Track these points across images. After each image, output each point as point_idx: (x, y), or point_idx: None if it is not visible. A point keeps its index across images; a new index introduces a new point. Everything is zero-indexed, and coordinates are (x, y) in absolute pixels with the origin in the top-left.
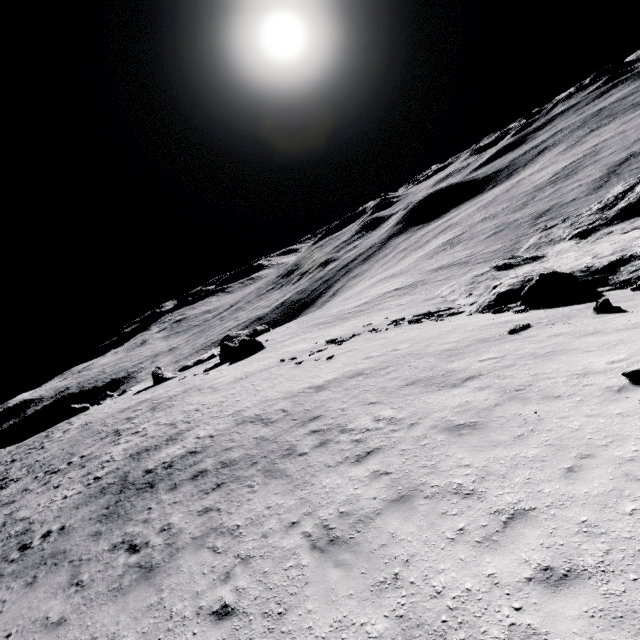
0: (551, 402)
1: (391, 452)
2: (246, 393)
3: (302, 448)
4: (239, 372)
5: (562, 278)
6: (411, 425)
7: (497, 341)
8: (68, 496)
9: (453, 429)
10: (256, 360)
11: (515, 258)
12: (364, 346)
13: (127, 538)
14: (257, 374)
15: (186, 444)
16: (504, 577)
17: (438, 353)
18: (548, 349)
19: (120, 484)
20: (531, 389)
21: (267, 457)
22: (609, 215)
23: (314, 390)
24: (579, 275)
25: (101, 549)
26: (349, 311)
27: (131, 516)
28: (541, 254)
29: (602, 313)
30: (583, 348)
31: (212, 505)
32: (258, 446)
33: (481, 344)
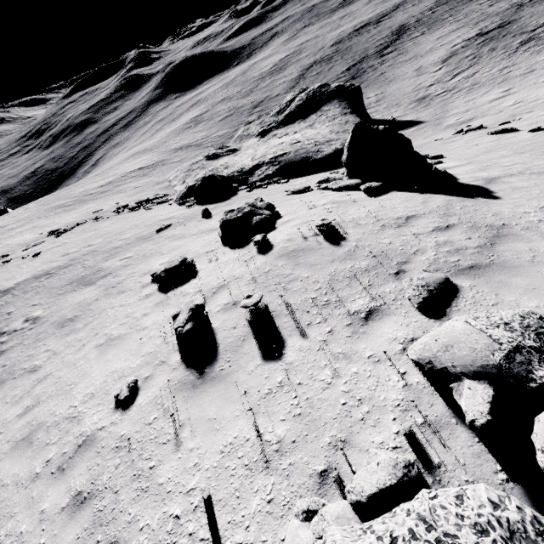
0: (119, 296)
1: (17, 348)
2: None
3: None
4: None
5: (215, 181)
6: (43, 323)
7: (145, 240)
8: None
9: (62, 323)
10: None
11: (223, 148)
12: (73, 240)
13: None
14: None
15: None
16: (10, 418)
17: (108, 251)
18: (153, 251)
19: None
20: (119, 286)
21: None
22: (279, 119)
23: (0, 295)
24: (236, 175)
25: None
26: (92, 192)
27: None
28: (239, 147)
29: (204, 217)
30: (163, 251)
31: None
32: None
33: (135, 243)
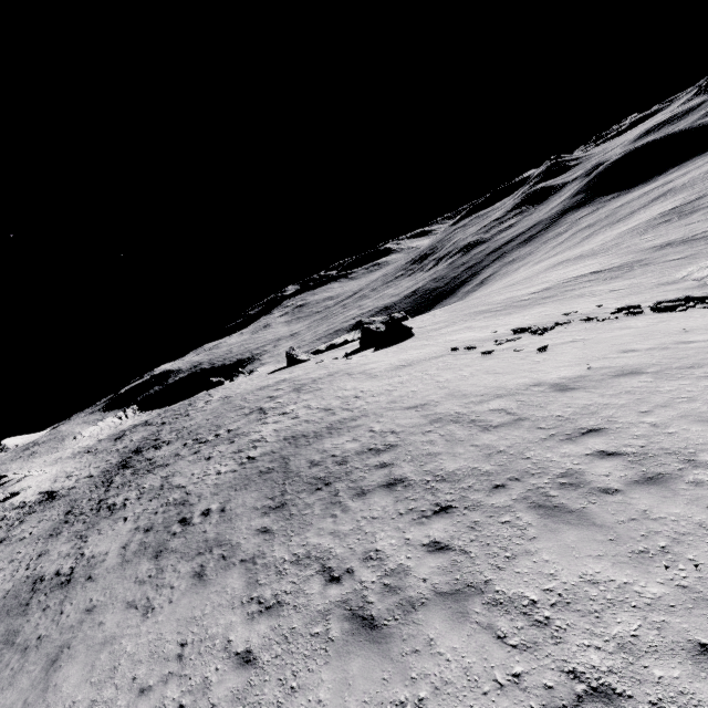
0: None
1: None
2: (422, 383)
3: (600, 479)
4: (394, 359)
5: None
6: None
7: None
8: (222, 472)
9: None
10: (410, 347)
11: None
12: (598, 336)
13: (313, 552)
14: (424, 362)
15: (357, 437)
16: None
17: None
18: None
19: (281, 471)
20: None
21: (522, 481)
22: None
23: (550, 389)
24: None
25: (279, 557)
26: (524, 298)
27: (309, 520)
28: None
29: None
30: None
31: (447, 540)
32: (490, 459)
33: None
